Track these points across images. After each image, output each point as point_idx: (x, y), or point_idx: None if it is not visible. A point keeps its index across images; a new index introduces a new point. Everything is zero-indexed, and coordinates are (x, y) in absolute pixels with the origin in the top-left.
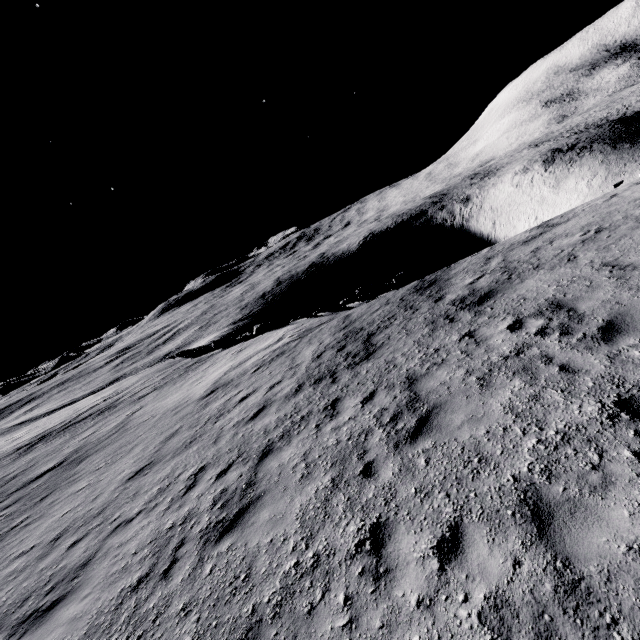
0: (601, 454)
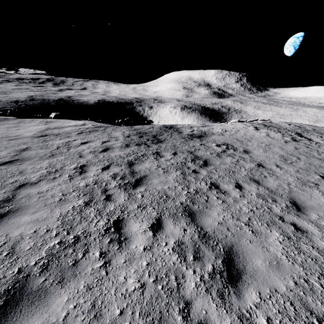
0: (261, 172)
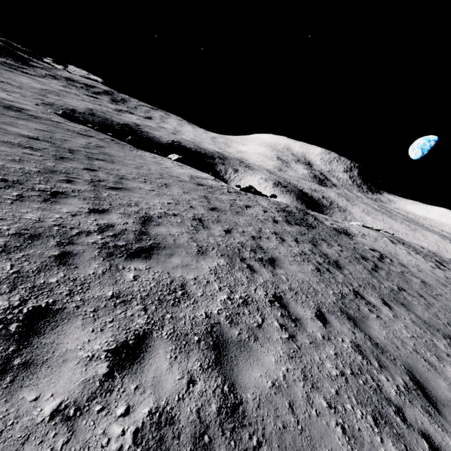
0: (430, 290)
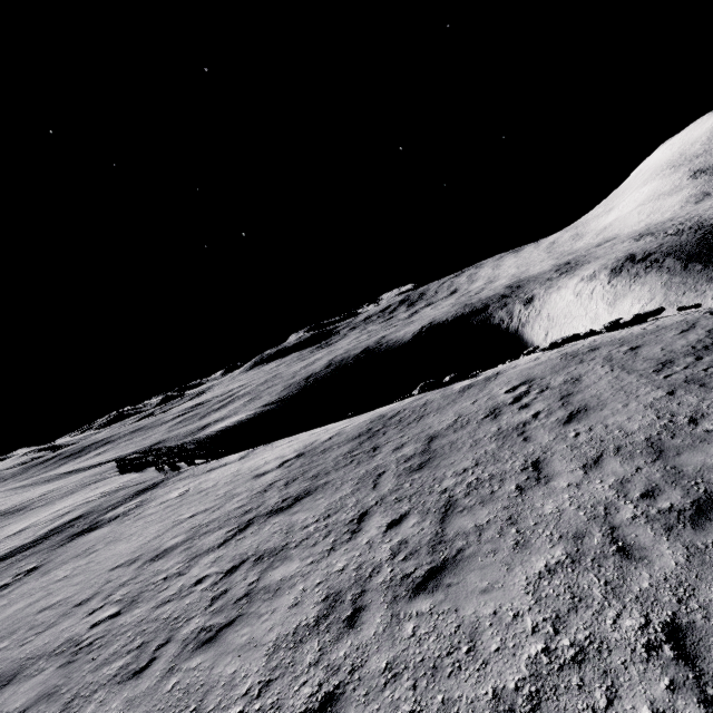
0: None
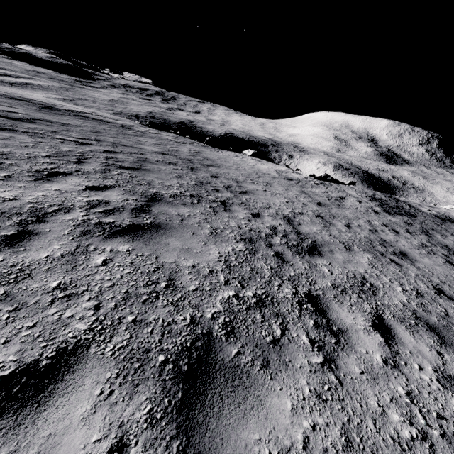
0: None
